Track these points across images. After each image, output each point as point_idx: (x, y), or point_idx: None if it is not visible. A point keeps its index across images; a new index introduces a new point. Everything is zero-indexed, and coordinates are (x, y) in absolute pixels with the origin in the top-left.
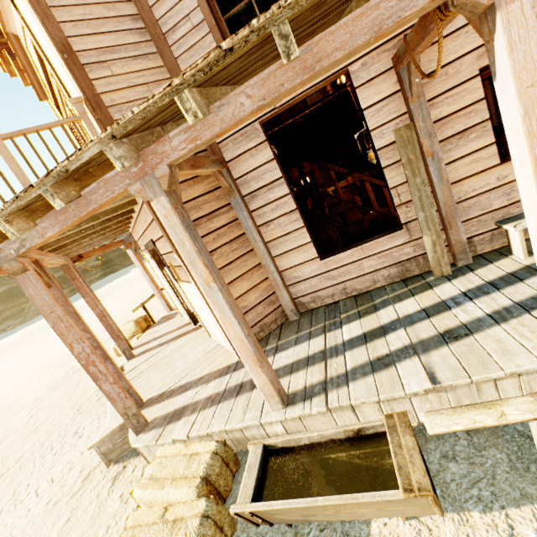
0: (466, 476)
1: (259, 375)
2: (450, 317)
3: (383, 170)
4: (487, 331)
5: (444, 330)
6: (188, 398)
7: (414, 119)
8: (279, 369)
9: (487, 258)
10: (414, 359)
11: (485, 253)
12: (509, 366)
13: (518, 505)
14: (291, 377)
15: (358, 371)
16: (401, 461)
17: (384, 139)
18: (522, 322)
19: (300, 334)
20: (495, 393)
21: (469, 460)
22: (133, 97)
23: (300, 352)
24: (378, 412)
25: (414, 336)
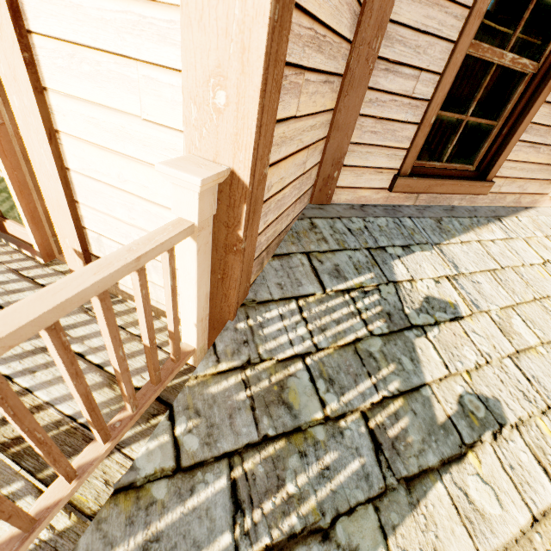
0: None
1: None
2: None
3: None
4: None
5: None
6: None
7: None
8: None
9: None
10: None
11: None
12: None
13: None
14: None
15: None
16: None
17: None
18: None
19: None
20: None
21: None
22: (289, 177)
23: None
24: None
25: None
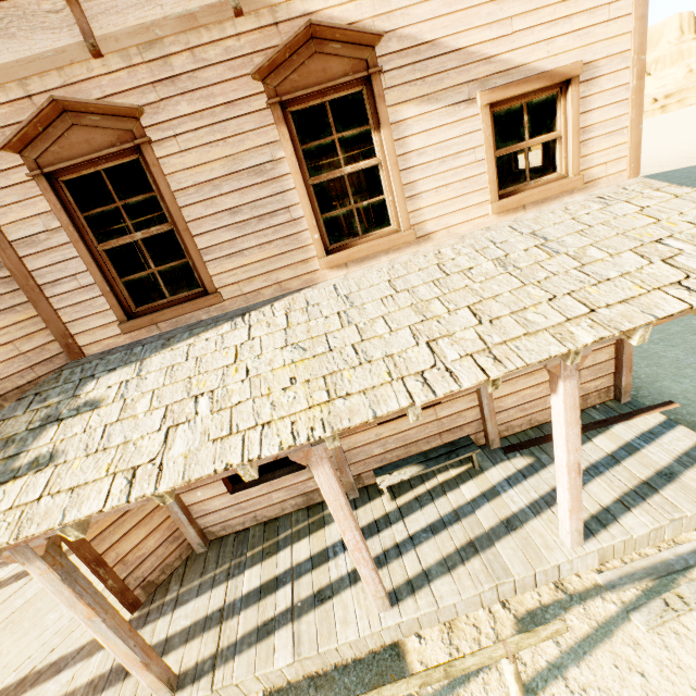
0: None
1: (147, 676)
2: (326, 572)
3: None
4: (342, 594)
5: (318, 589)
6: (62, 686)
7: None
8: (176, 635)
9: (369, 492)
10: (289, 627)
11: (370, 486)
12: (343, 637)
13: None
14: (186, 649)
15: (246, 640)
16: None
17: None
18: (363, 586)
19: (205, 578)
20: (337, 652)
21: None
22: None
23: (200, 609)
24: (257, 681)
25: (297, 594)
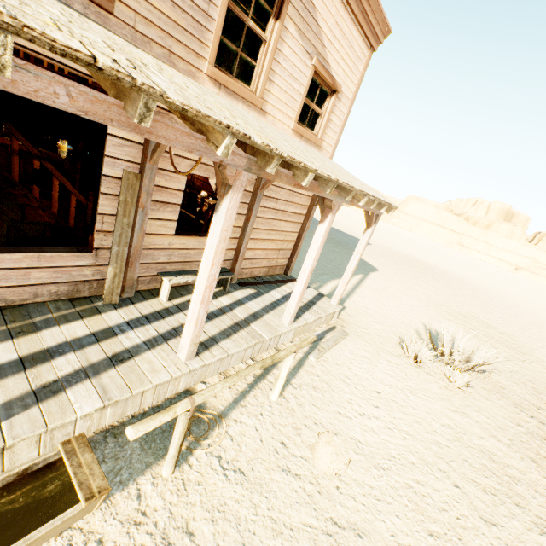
0: (112, 470)
1: None
2: (117, 343)
3: (99, 194)
4: (143, 354)
5: (112, 354)
6: None
7: (145, 175)
8: None
9: (144, 295)
10: (86, 383)
11: (143, 291)
12: (156, 380)
13: (144, 473)
14: None
15: (16, 404)
16: (82, 478)
17: (114, 171)
18: (163, 349)
19: None
20: (140, 400)
21: (115, 457)
22: None
23: None
24: (35, 444)
25: (86, 360)
